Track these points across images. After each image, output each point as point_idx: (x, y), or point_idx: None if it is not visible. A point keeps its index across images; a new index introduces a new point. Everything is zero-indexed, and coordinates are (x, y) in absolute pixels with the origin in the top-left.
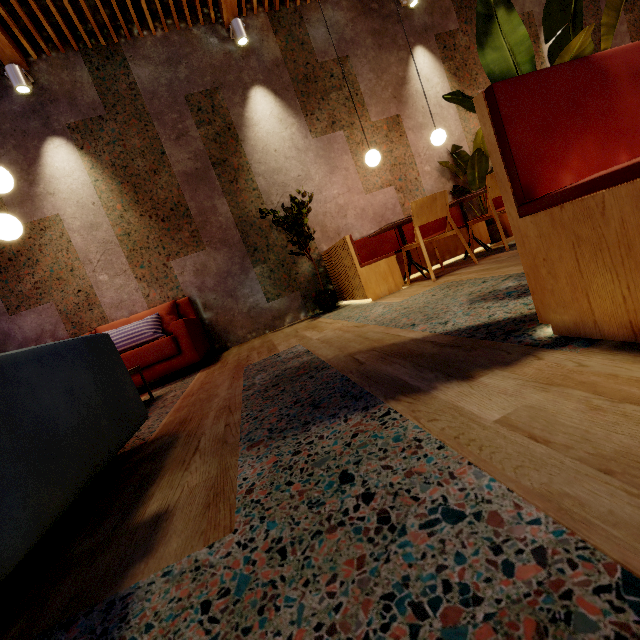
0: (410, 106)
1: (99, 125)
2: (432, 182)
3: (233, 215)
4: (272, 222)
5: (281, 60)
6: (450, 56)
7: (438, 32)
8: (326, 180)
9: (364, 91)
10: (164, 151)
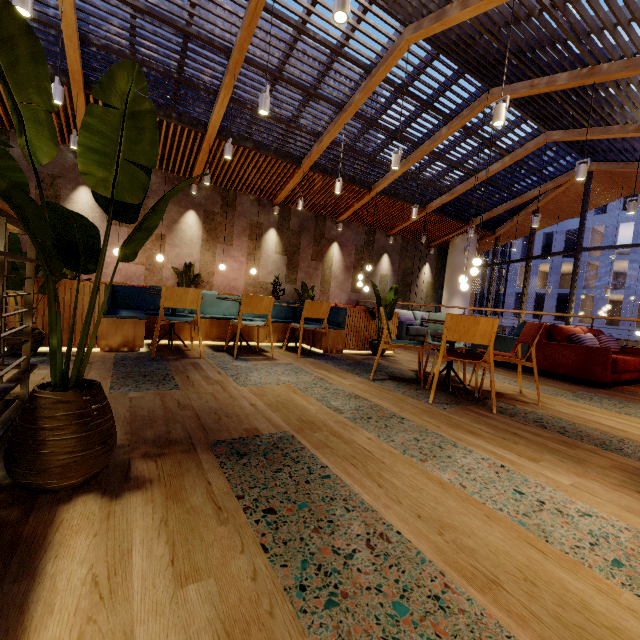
0: (174, 234)
1: None
2: (170, 274)
3: None
4: None
5: None
6: (209, 222)
7: (207, 209)
8: None
9: None
10: None
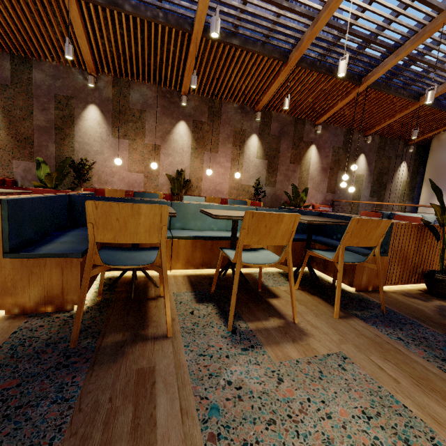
0: (168, 144)
1: (5, 88)
2: (164, 180)
3: (56, 153)
4: (69, 165)
5: (111, 99)
6: (197, 131)
7: (195, 119)
8: (110, 158)
9: (147, 128)
10: (33, 112)
